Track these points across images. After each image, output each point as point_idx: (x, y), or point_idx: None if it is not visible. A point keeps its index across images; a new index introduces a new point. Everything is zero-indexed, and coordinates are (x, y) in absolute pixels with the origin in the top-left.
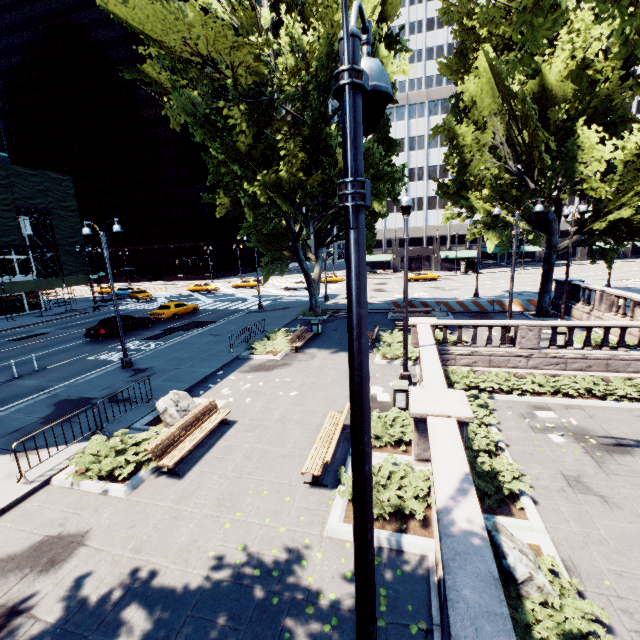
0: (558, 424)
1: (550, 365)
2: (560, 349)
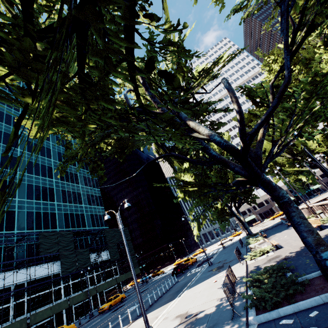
0: None
1: None
2: None
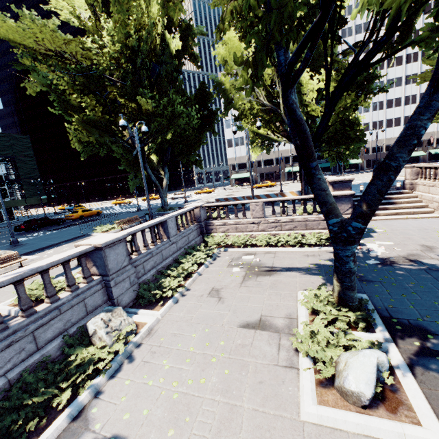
0: (248, 262)
1: (272, 228)
2: (278, 217)
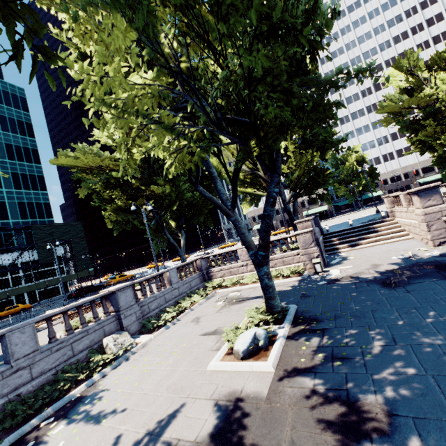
0: (231, 297)
1: None
2: None
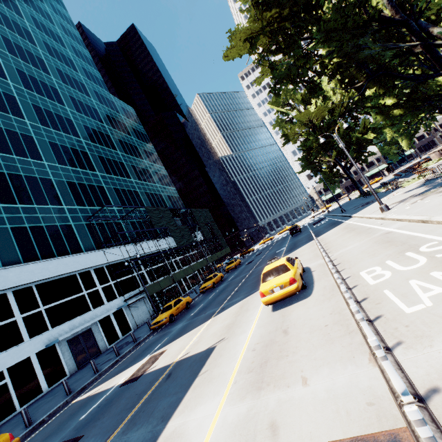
0: None
1: None
2: None
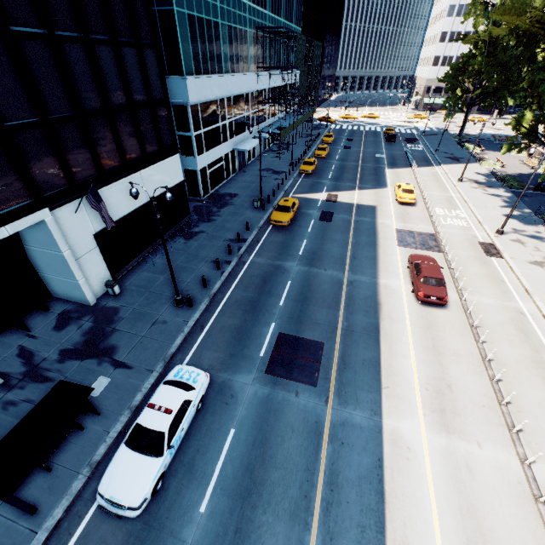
0: None
1: None
2: None
